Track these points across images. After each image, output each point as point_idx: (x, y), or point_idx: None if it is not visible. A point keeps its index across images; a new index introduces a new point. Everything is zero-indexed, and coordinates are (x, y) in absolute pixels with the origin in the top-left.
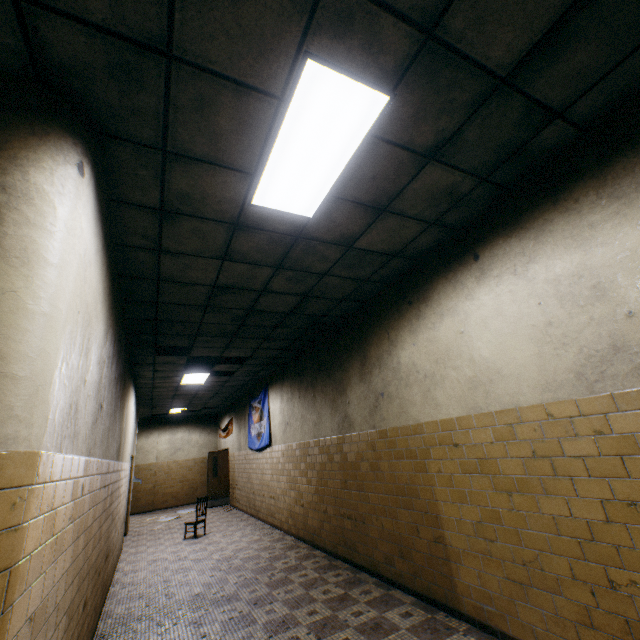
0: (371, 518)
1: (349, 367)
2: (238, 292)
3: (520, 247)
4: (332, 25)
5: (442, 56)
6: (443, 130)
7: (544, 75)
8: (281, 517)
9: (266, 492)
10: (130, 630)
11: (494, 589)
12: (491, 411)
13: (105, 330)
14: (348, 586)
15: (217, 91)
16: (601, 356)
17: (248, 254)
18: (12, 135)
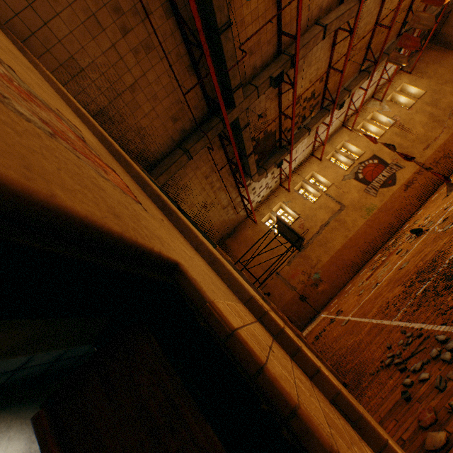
0: None
1: None
2: None
3: None
4: None
5: None
6: None
7: None
8: None
9: None
10: None
11: None
12: None
13: (26, 436)
14: None
15: None
16: None
17: None
18: None
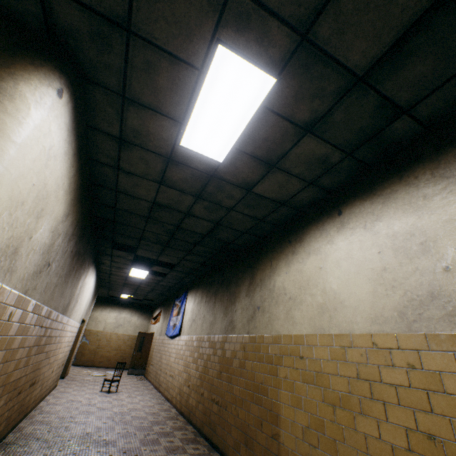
0: (231, 407)
1: (241, 284)
2: (170, 211)
3: (371, 208)
4: (235, 22)
5: (314, 54)
6: (316, 110)
7: (392, 79)
8: (173, 393)
9: (168, 371)
10: (27, 445)
11: None
12: (331, 333)
13: (66, 212)
14: None
15: (159, 59)
16: (420, 300)
17: (177, 183)
18: (18, 61)
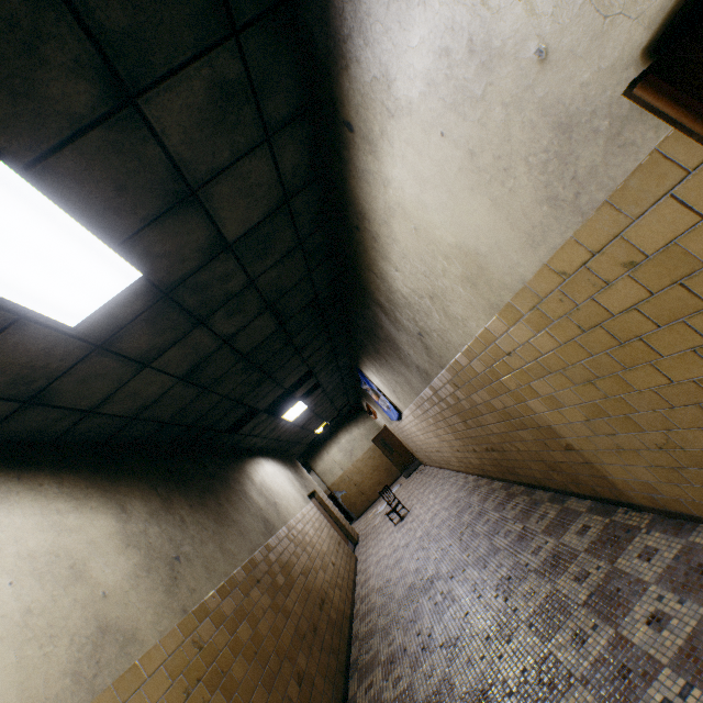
0: (506, 446)
1: (381, 323)
2: (208, 362)
3: (365, 72)
4: None
5: None
6: (77, 61)
7: None
8: (454, 464)
9: (431, 449)
10: (370, 648)
11: (650, 479)
12: (507, 302)
13: (114, 513)
14: (525, 517)
15: None
16: (556, 155)
17: (157, 344)
18: None
